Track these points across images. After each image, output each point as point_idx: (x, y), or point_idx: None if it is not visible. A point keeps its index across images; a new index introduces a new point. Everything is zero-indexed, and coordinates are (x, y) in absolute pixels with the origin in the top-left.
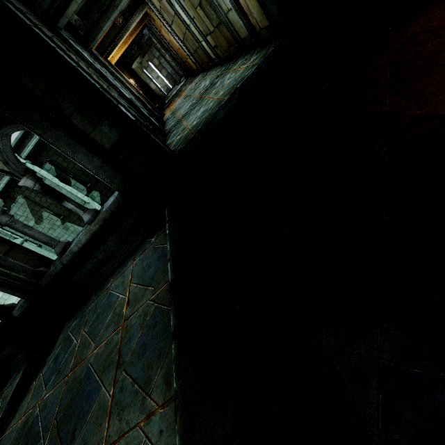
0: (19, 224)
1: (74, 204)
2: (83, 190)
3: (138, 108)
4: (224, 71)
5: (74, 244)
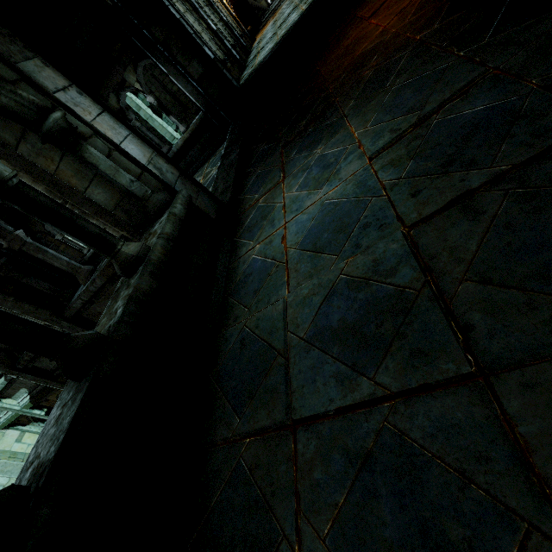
0: (144, 129)
1: (175, 118)
2: (173, 125)
3: (222, 41)
4: (299, 3)
5: (174, 147)
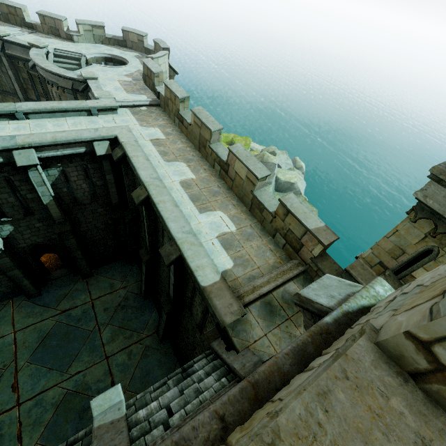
0: None
1: None
2: None
3: None
4: None
5: None
